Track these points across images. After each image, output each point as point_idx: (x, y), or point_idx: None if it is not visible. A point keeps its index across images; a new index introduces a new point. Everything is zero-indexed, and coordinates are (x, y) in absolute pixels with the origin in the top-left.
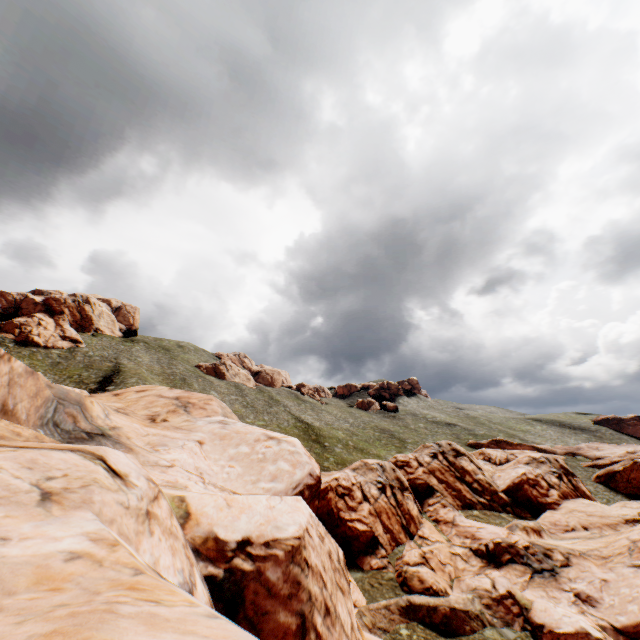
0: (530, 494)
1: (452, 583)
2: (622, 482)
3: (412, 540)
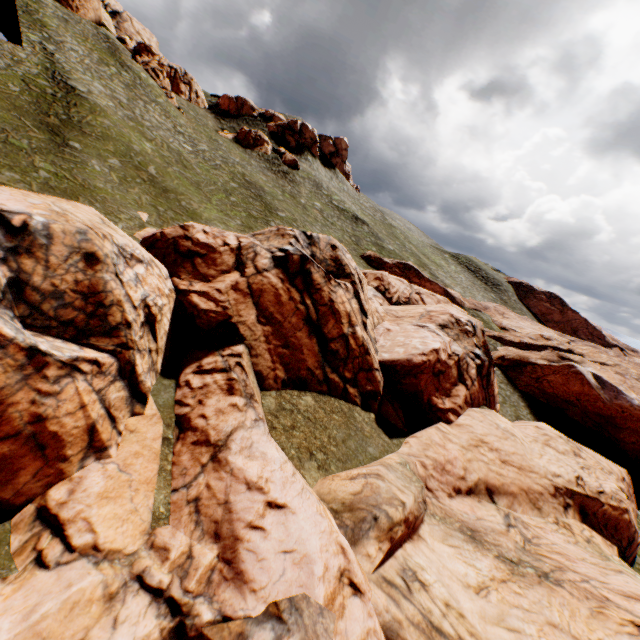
0: (425, 387)
1: None
2: (529, 378)
3: None
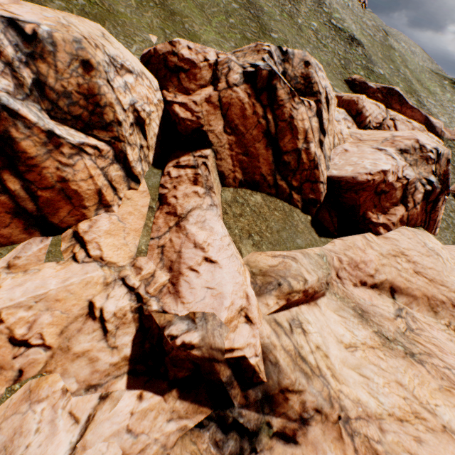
0: (363, 203)
1: (5, 399)
2: None
3: (52, 238)
